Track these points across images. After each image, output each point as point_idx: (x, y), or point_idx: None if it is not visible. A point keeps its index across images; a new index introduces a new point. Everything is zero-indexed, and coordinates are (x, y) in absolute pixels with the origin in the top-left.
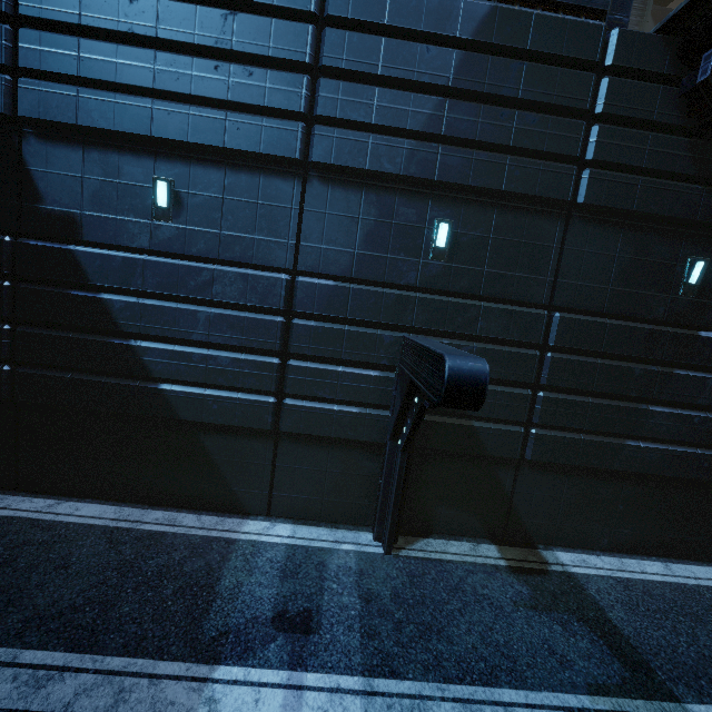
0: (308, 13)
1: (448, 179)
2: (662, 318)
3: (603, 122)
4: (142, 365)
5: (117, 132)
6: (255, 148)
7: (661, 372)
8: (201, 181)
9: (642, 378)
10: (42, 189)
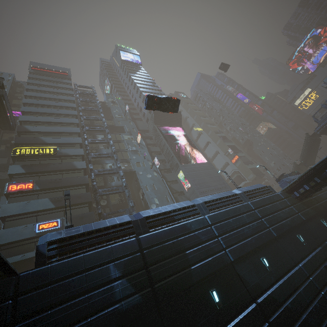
0: (252, 209)
1: (291, 226)
2: None
3: (290, 205)
4: (311, 325)
5: (249, 251)
6: (268, 239)
7: None
8: (266, 253)
9: None
10: (247, 279)
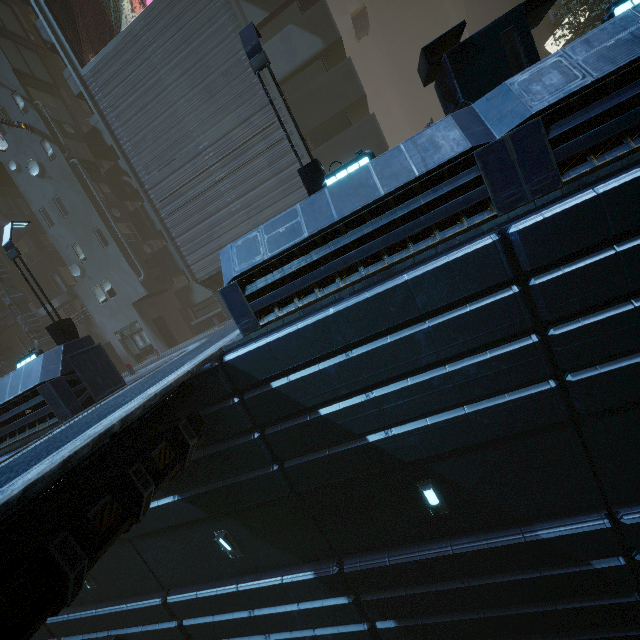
0: None
1: None
2: (234, 575)
3: None
4: None
5: None
6: None
7: (255, 615)
8: None
9: (247, 623)
10: None
